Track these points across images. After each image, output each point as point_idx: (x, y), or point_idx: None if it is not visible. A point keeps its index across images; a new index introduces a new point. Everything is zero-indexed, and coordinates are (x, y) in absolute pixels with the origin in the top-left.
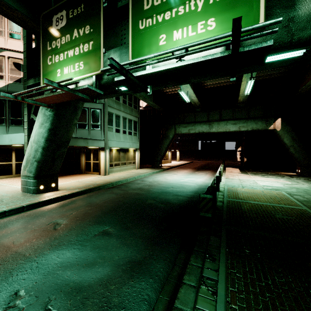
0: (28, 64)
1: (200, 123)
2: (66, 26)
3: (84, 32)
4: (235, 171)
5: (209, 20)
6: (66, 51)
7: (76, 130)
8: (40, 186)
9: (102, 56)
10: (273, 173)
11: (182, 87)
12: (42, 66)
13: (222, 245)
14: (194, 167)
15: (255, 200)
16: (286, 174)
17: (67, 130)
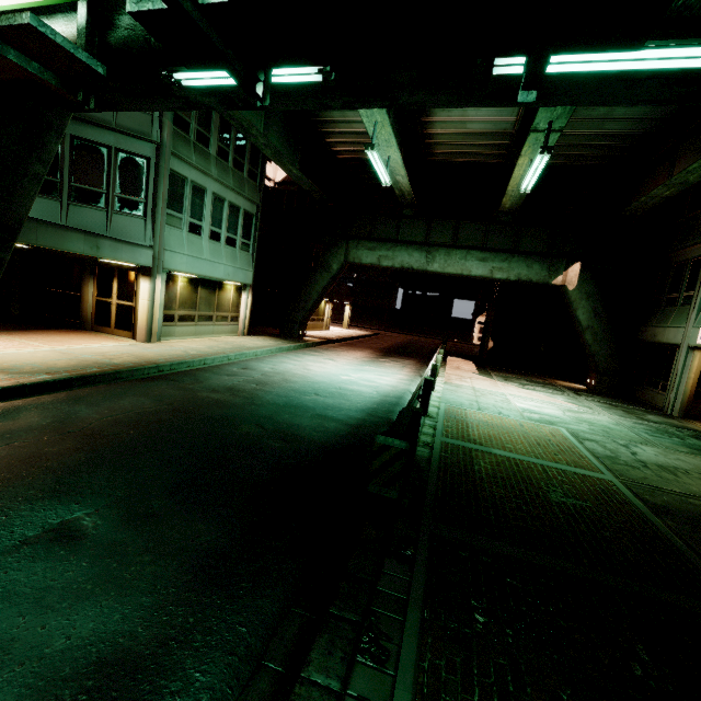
0: None
1: (408, 245)
2: None
3: None
4: (466, 368)
5: None
6: None
7: (68, 207)
8: None
9: None
10: (542, 381)
11: (378, 143)
12: None
13: (413, 596)
14: (380, 347)
15: (505, 447)
16: (567, 387)
17: (6, 192)
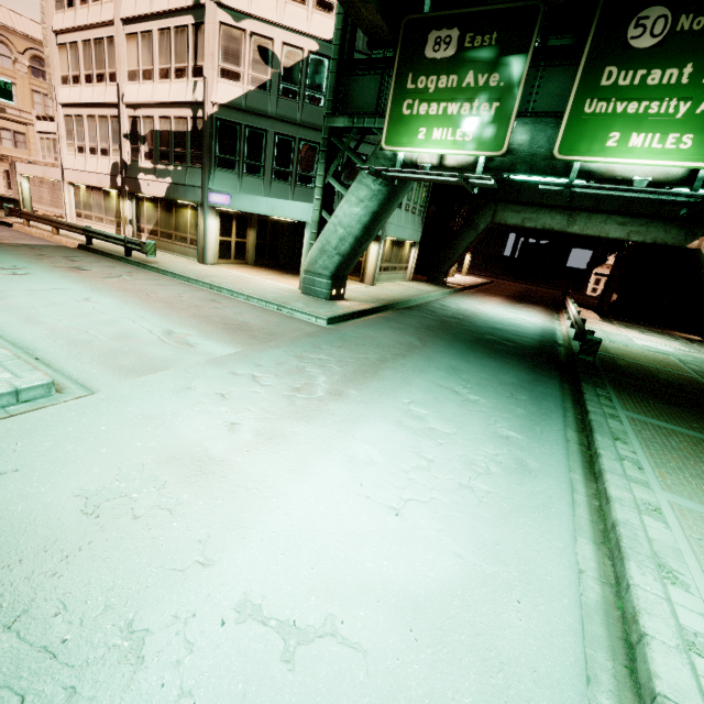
0: (336, 86)
1: (551, 209)
2: (455, 59)
3: (488, 82)
4: (590, 316)
5: (685, 136)
6: (444, 102)
7: (341, 198)
8: (333, 291)
9: (509, 131)
10: (660, 331)
11: None
12: (390, 112)
13: (606, 383)
14: (507, 294)
15: (633, 359)
16: (683, 337)
17: (387, 214)
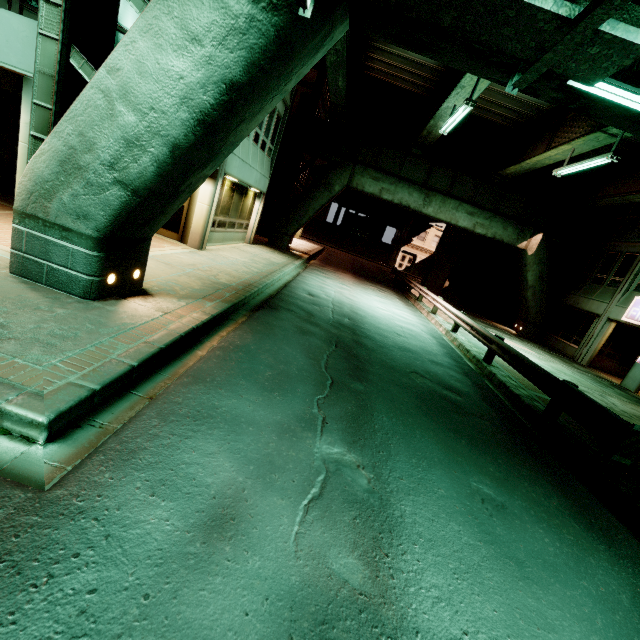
0: None
1: (410, 184)
2: None
3: None
4: None
5: None
6: None
7: None
8: (107, 276)
9: None
10: (489, 323)
11: (458, 92)
12: None
13: None
14: (350, 269)
15: None
16: (506, 330)
17: (258, 107)
